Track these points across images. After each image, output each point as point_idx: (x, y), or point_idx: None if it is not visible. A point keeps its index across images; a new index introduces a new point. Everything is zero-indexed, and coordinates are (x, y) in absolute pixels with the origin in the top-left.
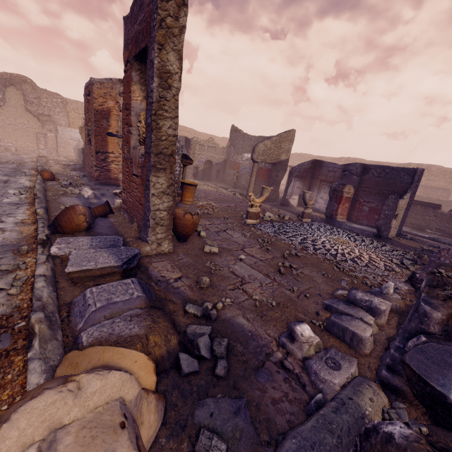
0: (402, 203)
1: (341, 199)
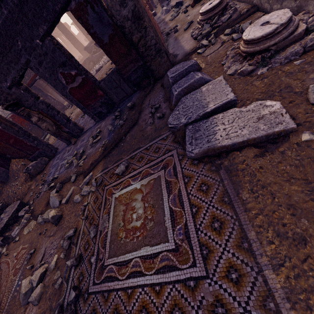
0: None
1: None
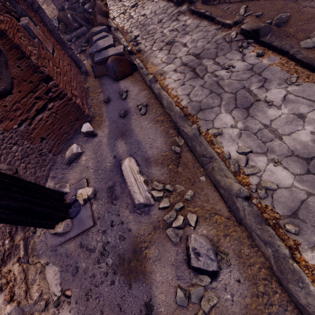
0: None
1: None
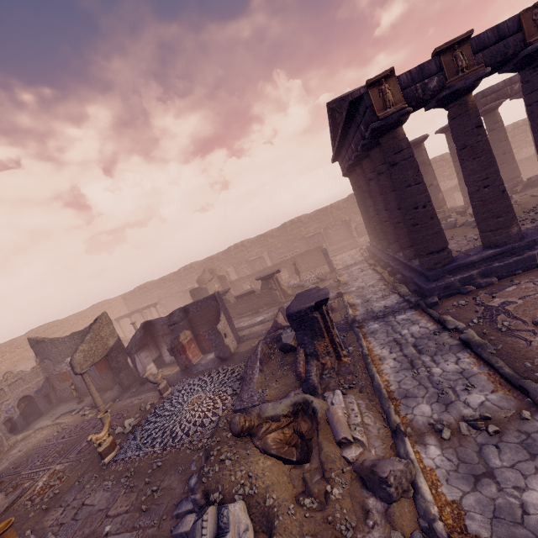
0: (222, 324)
1: (184, 348)
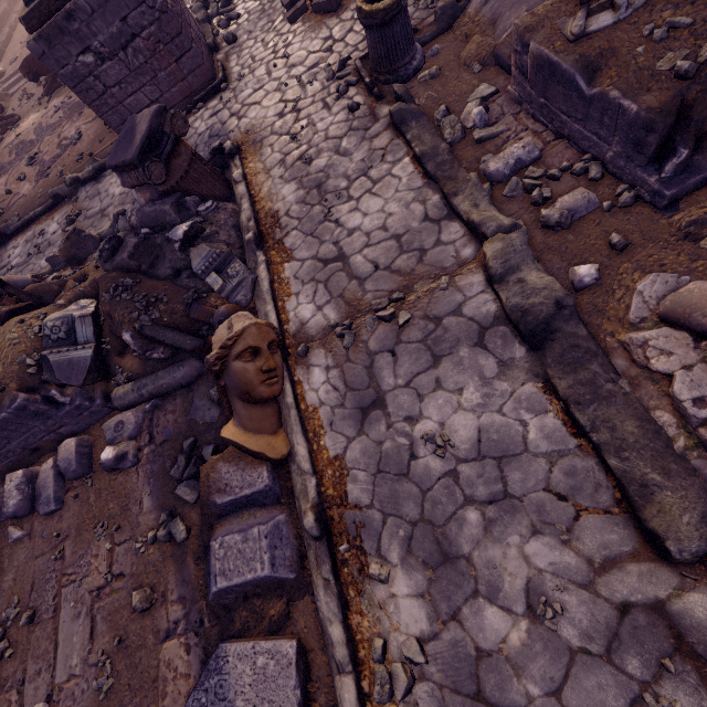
0: None
1: None
